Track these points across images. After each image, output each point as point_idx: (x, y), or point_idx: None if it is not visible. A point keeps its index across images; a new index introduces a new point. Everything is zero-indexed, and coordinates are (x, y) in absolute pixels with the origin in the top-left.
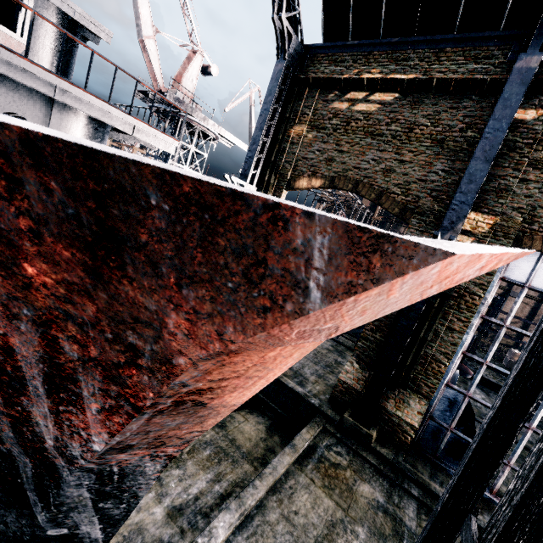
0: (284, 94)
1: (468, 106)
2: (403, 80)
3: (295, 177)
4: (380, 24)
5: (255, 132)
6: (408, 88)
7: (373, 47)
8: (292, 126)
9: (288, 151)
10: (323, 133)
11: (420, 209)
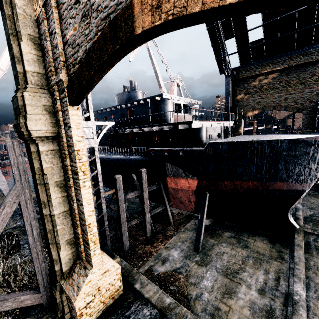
0: (231, 87)
1: (309, 69)
2: (279, 69)
3: (245, 113)
4: (264, 55)
5: (226, 104)
6: (282, 70)
7: (262, 62)
8: (236, 96)
9: (238, 105)
10: (251, 94)
11: (304, 107)
